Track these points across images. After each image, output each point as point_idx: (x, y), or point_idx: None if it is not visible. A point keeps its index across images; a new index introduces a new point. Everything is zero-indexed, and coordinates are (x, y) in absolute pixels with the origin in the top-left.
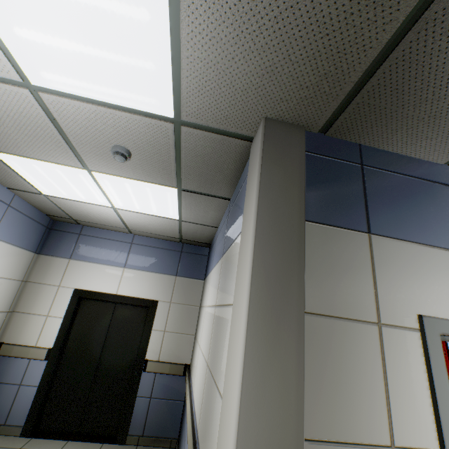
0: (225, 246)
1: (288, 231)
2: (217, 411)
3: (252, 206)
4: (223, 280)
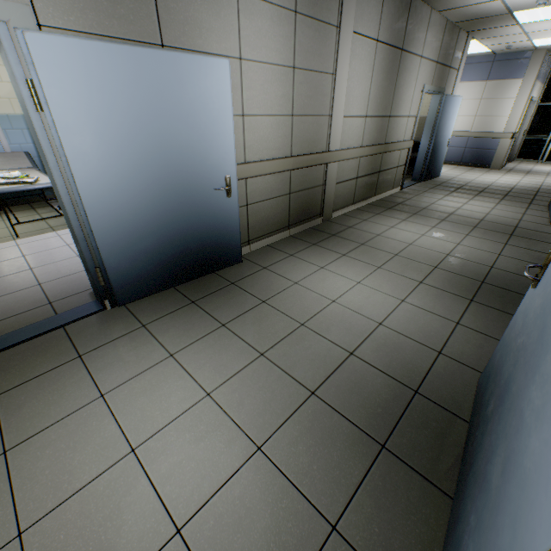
0: (492, 78)
1: (534, 83)
2: (500, 120)
3: (533, 77)
4: (493, 91)
